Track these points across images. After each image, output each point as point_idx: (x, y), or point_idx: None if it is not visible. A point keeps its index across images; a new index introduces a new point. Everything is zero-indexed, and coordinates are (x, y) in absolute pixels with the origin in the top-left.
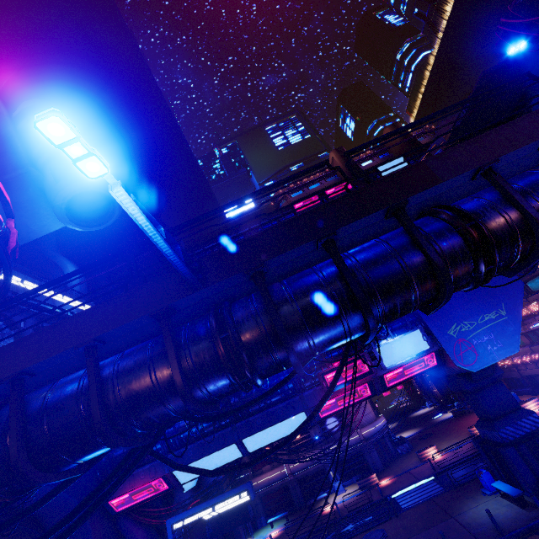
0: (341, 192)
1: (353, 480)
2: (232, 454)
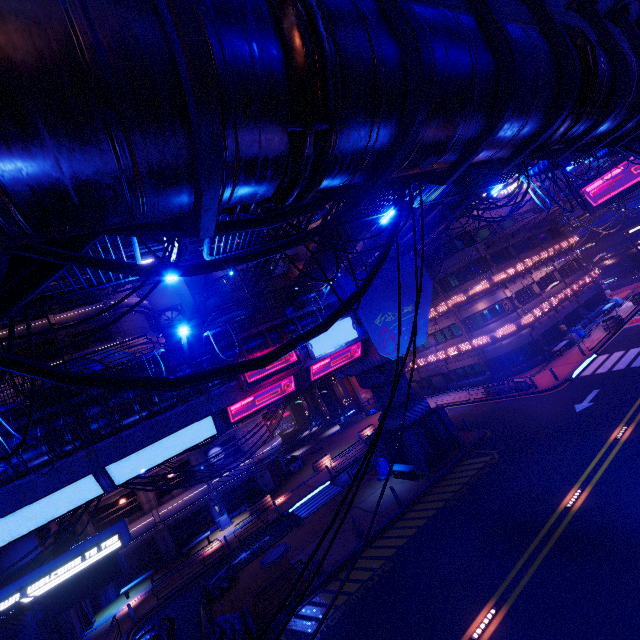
0: None
1: (241, 510)
2: (83, 493)
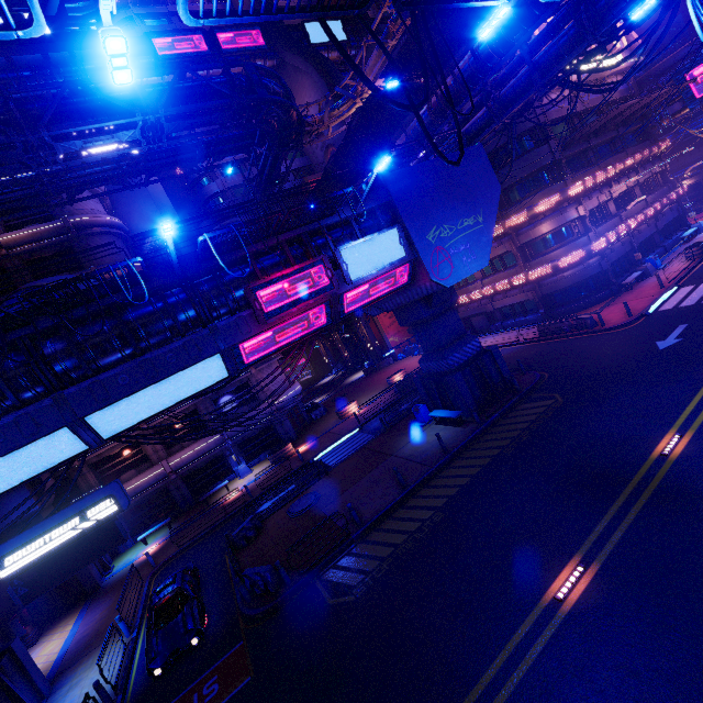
0: (246, 46)
1: (261, 458)
2: (60, 449)
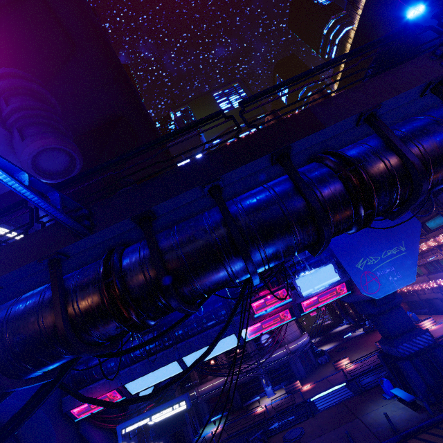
0: None
1: (281, 385)
2: (174, 369)
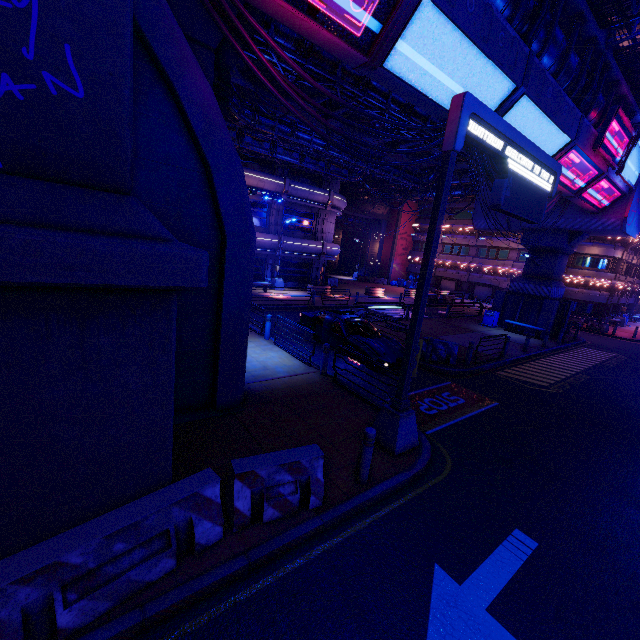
0: None
1: (288, 285)
2: None
